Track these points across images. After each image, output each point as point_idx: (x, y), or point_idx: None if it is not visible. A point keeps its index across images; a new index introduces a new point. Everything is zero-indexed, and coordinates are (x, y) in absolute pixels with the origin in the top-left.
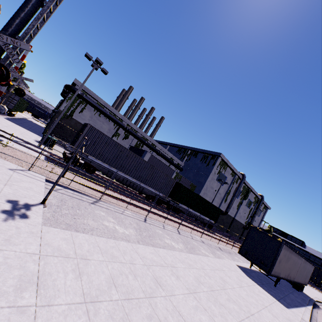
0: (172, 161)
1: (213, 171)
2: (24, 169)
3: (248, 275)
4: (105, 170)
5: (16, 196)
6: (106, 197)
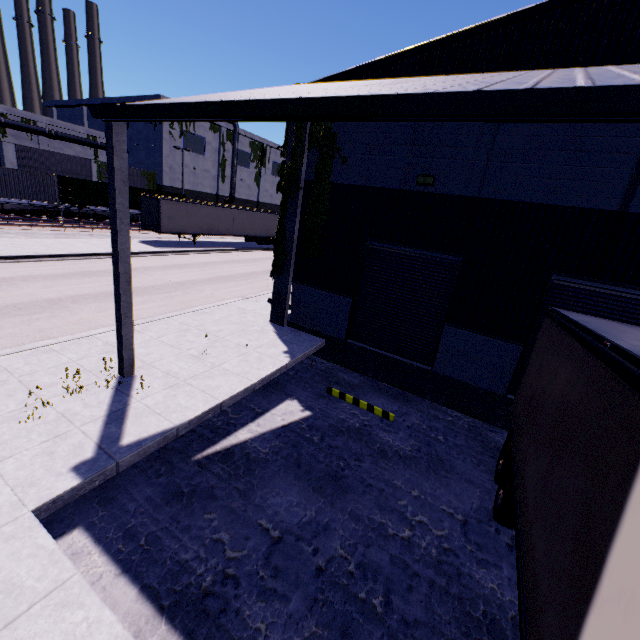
0: (93, 142)
1: (166, 136)
2: None
3: (147, 242)
4: None
5: None
6: None
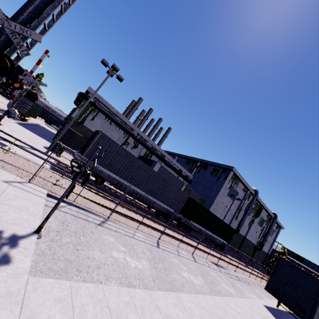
0: (181, 173)
1: (224, 186)
2: (24, 180)
3: None
4: (114, 181)
5: (1, 224)
6: (115, 216)
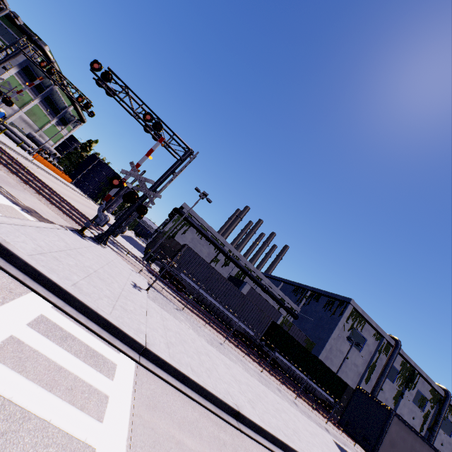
0: (282, 303)
1: (339, 324)
2: (136, 271)
3: None
4: (193, 290)
5: (135, 282)
6: (188, 311)
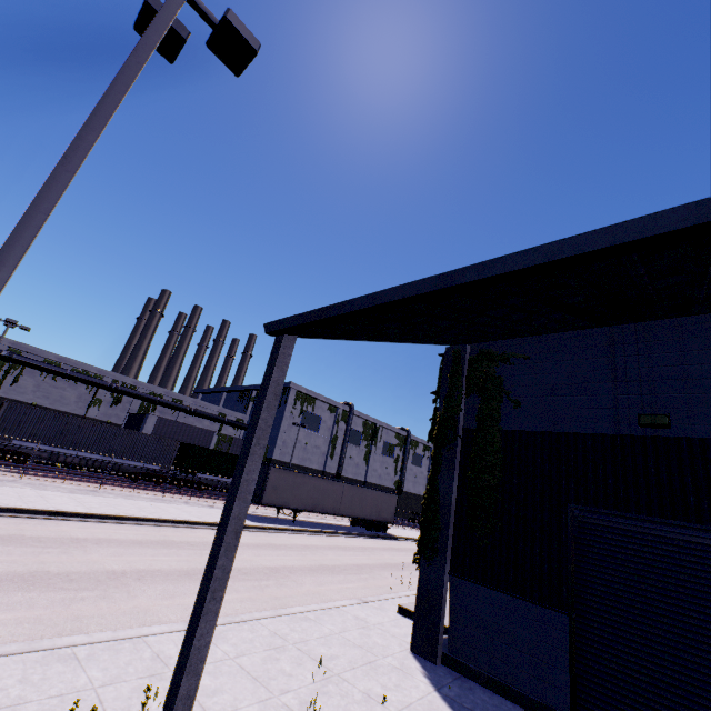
0: (222, 418)
1: (287, 414)
2: None
3: None
4: (46, 454)
5: None
6: (34, 478)
